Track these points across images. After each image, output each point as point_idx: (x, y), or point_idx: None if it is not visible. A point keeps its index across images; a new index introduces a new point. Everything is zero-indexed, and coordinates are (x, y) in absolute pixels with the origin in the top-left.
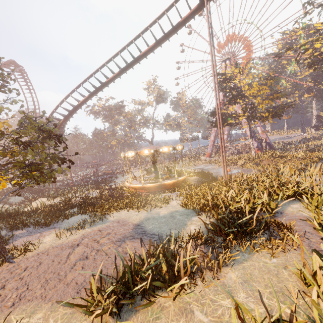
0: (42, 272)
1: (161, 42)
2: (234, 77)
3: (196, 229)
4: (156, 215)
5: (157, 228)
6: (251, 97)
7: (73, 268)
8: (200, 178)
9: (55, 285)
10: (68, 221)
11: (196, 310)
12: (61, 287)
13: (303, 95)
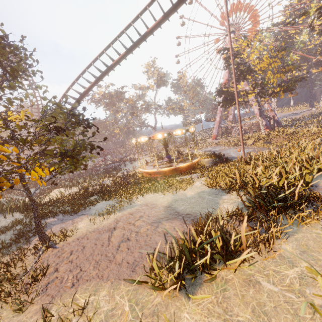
0: (89, 255)
1: (170, 14)
2: (242, 52)
3: (231, 207)
4: (184, 197)
5: (189, 208)
6: (260, 71)
7: (118, 249)
8: (213, 159)
9: (107, 266)
10: (95, 208)
11: (262, 281)
12: (114, 267)
13: (312, 67)
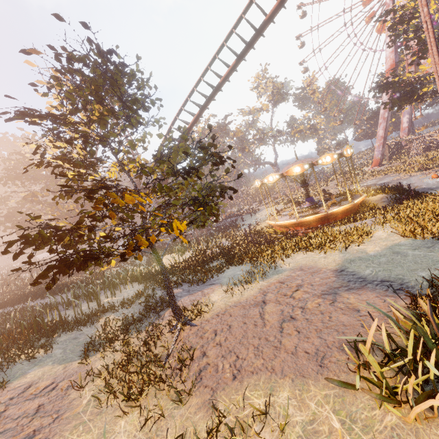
0: (241, 337)
1: None
2: None
3: None
4: (362, 254)
5: (382, 272)
6: None
7: (283, 332)
8: (390, 195)
9: (274, 355)
10: (226, 275)
11: None
12: (286, 357)
13: None
